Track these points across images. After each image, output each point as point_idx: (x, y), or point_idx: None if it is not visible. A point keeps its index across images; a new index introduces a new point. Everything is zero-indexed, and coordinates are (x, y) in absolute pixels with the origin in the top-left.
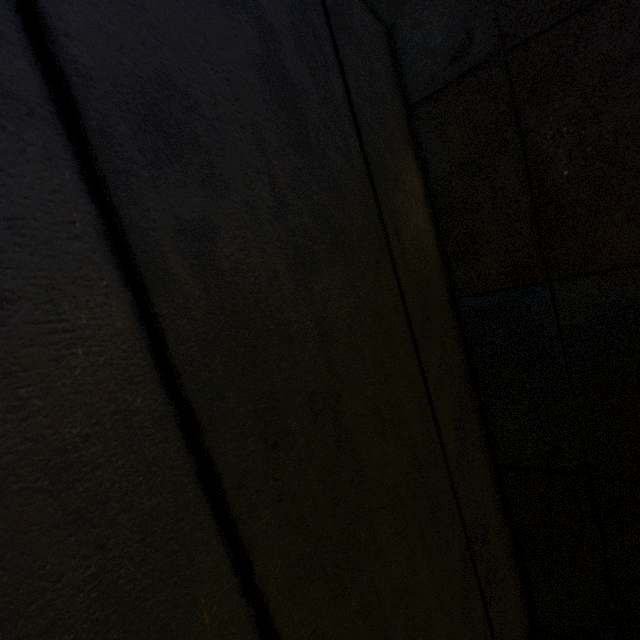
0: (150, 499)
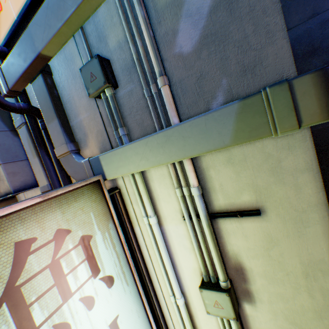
0: None
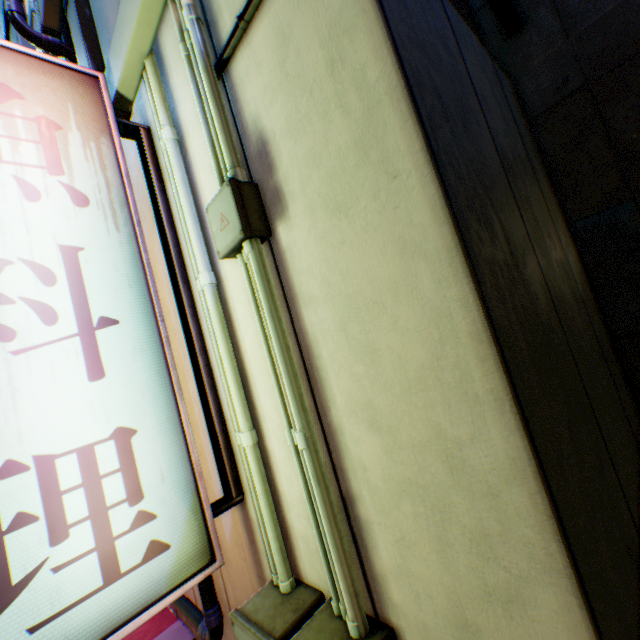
0: (503, 181)
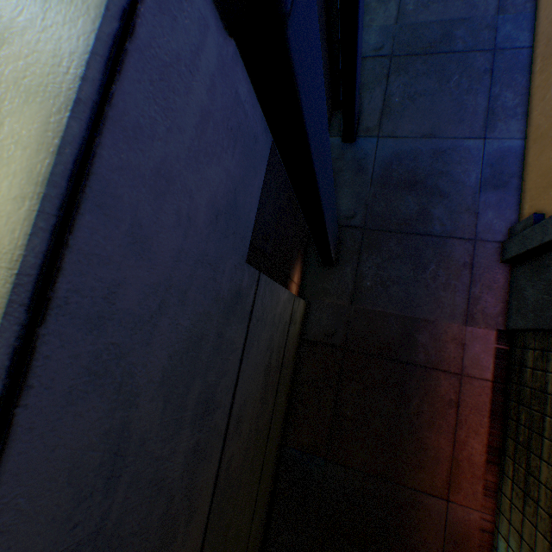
0: None
